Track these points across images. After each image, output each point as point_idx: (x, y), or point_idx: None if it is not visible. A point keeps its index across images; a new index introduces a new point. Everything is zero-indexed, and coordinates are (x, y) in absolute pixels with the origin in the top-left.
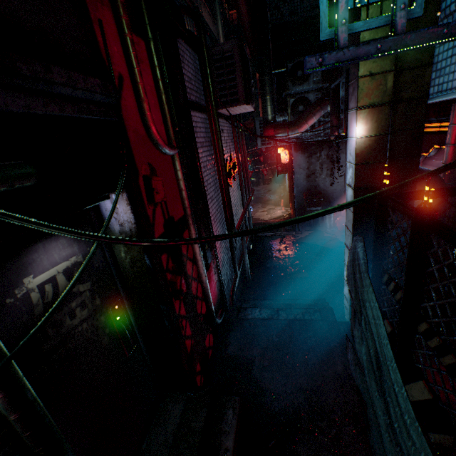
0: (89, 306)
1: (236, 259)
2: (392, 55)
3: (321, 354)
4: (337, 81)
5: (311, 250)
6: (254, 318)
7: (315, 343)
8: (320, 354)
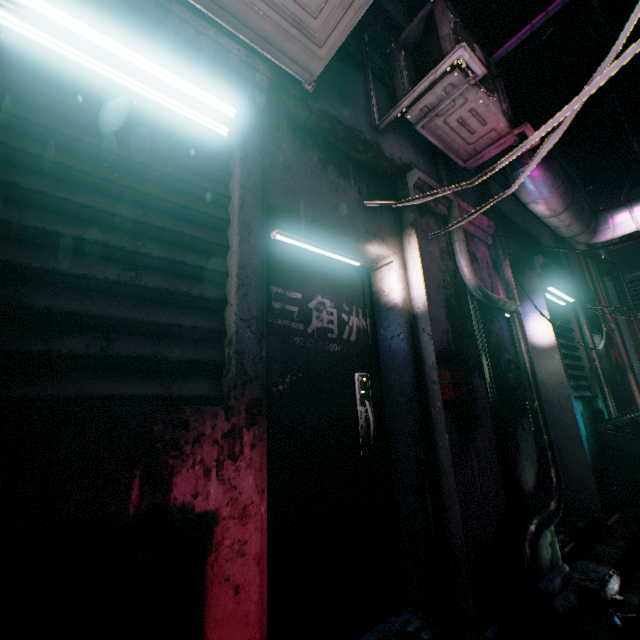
0: None
1: None
2: None
3: None
4: None
5: None
6: None
7: None
8: None
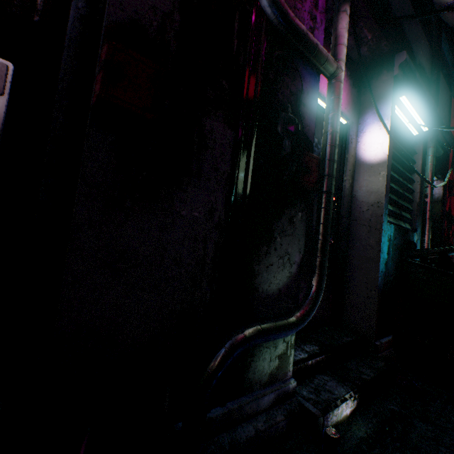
0: None
1: None
2: None
3: None
4: None
5: None
6: None
7: None
8: None
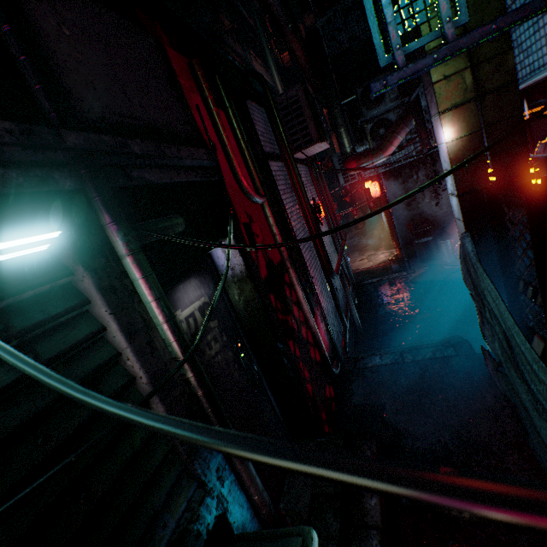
0: (219, 341)
1: (341, 308)
2: (463, 54)
3: (464, 389)
4: (415, 92)
5: (430, 288)
6: (375, 366)
7: (454, 379)
8: (462, 389)
